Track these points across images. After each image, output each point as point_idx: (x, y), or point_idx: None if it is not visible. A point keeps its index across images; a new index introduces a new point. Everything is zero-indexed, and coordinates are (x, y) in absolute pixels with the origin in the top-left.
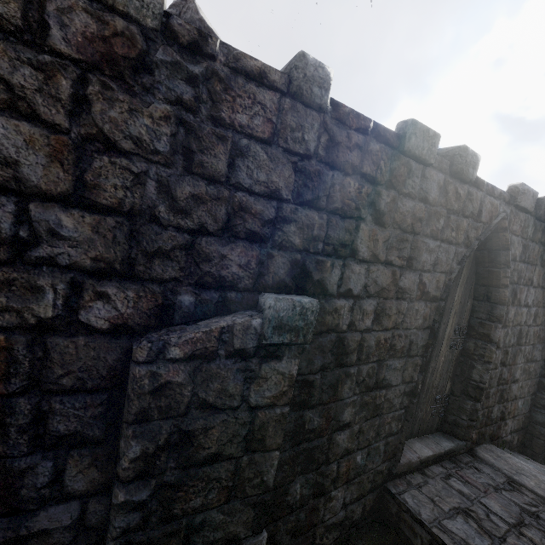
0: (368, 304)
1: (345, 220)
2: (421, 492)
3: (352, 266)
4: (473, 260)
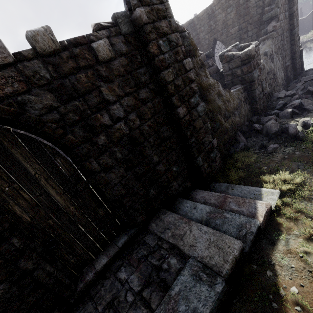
0: None
1: None
2: (91, 302)
3: None
4: (19, 134)
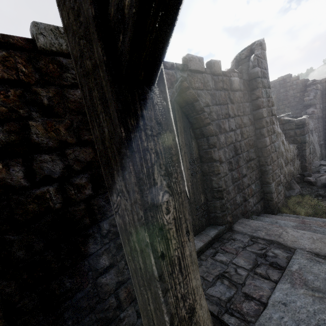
0: (79, 179)
1: (1, 125)
2: None
3: (37, 157)
4: (183, 115)
